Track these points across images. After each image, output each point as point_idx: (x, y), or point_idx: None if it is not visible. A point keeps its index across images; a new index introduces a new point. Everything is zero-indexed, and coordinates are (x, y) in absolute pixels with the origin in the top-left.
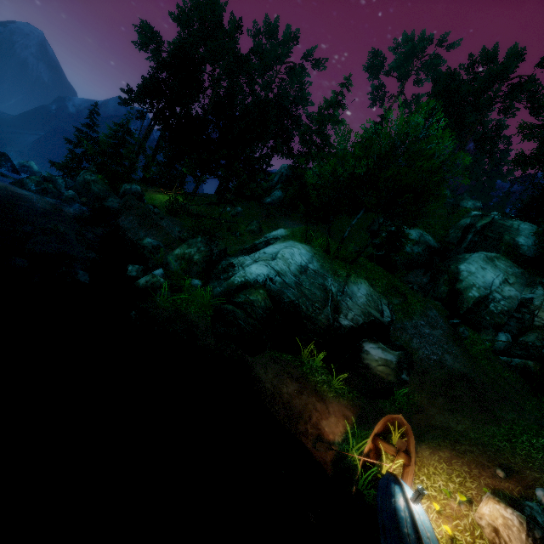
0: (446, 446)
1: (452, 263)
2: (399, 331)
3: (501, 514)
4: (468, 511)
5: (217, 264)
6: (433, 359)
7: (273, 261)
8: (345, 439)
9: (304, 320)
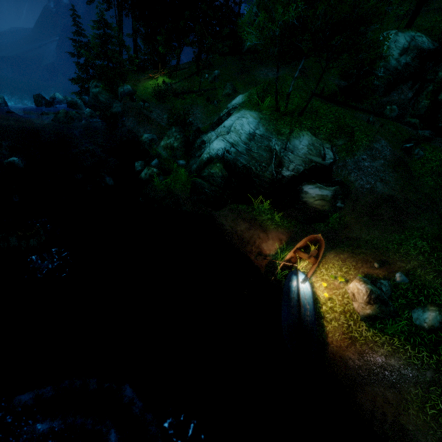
0: (348, 251)
1: (441, 68)
2: (340, 169)
3: (357, 287)
4: (344, 286)
5: (194, 144)
6: (366, 187)
7: (227, 135)
8: (277, 252)
9: (254, 179)
